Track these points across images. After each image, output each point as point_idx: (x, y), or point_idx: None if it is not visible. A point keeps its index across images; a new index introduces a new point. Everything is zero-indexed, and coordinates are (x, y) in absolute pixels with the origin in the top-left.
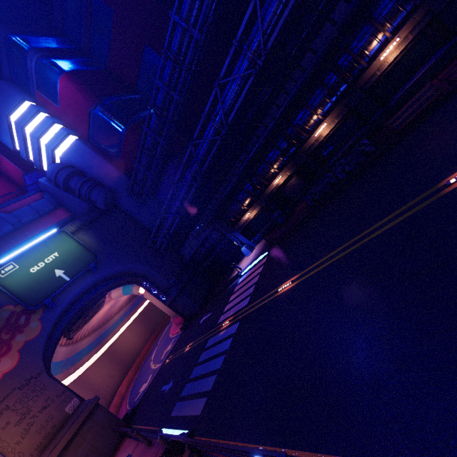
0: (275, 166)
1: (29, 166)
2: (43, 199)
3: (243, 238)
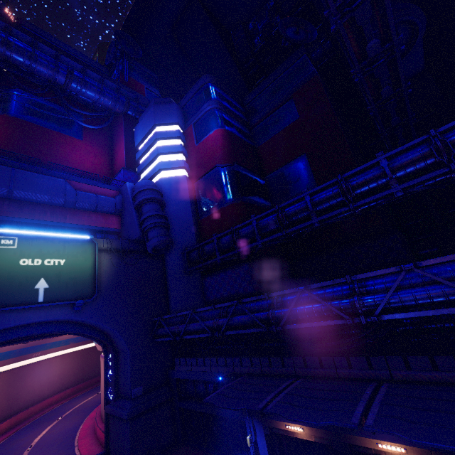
0: None
1: (134, 165)
2: (113, 199)
3: (263, 443)
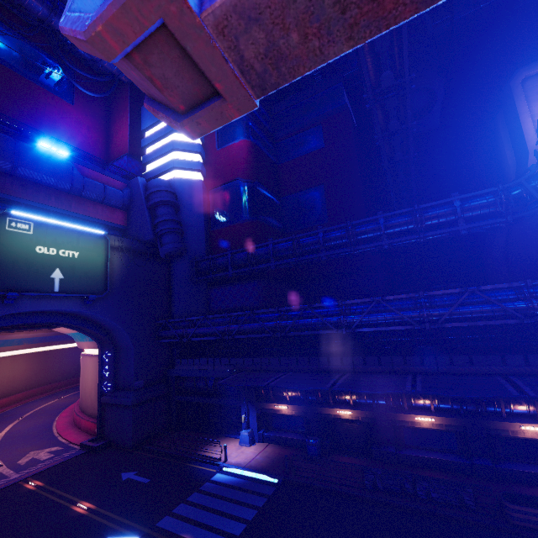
0: (354, 397)
1: (138, 151)
2: (121, 192)
3: (254, 420)
